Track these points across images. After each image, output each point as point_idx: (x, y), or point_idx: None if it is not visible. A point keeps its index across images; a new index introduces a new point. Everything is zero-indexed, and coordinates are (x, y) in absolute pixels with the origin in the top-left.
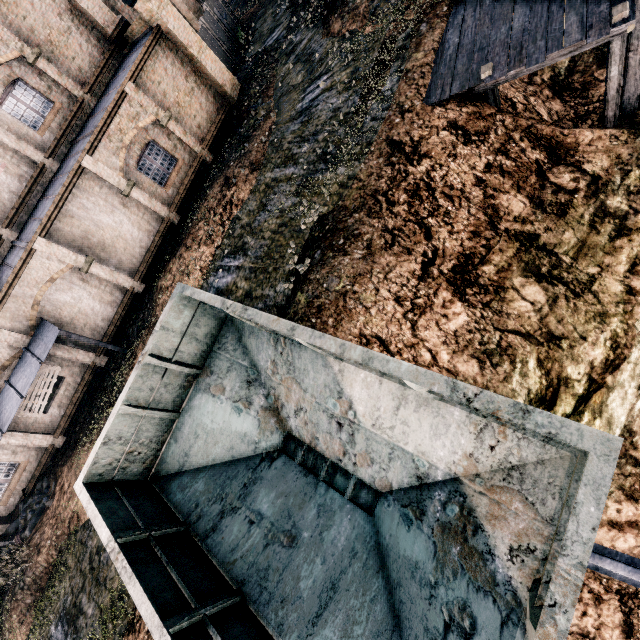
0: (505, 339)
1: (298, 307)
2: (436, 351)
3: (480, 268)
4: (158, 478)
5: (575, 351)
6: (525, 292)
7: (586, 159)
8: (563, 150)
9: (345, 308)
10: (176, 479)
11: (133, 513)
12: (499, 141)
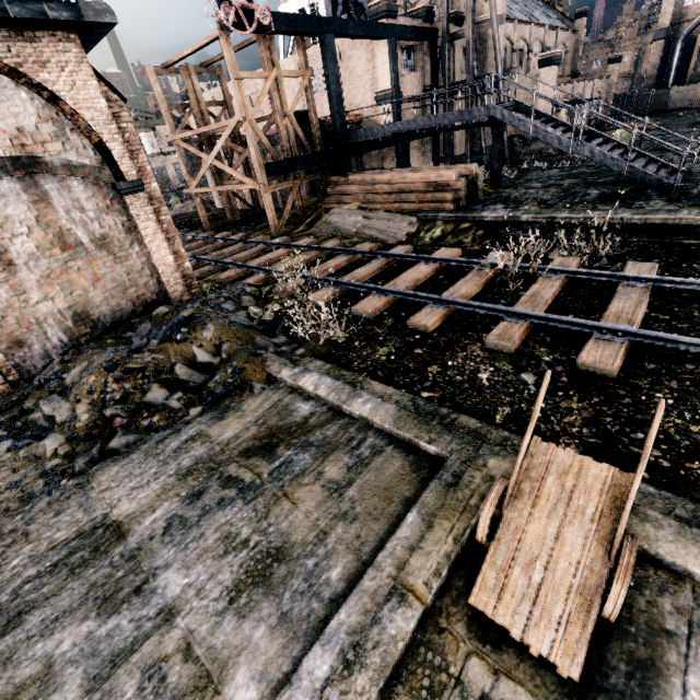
0: None
1: None
2: None
3: None
4: None
5: None
6: None
7: None
8: None
9: None
10: None
11: None
12: None
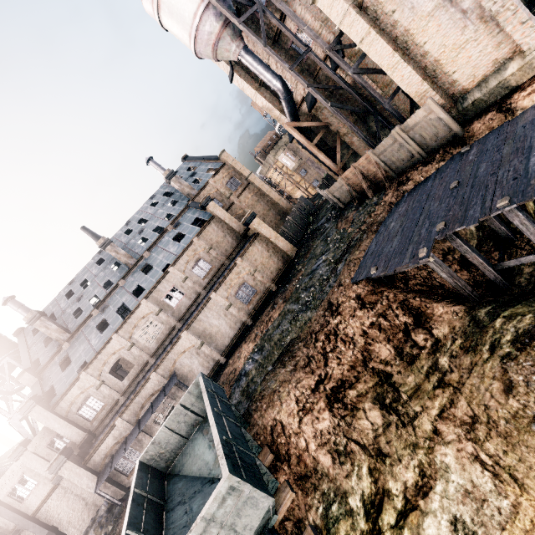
0: (349, 445)
1: (256, 393)
2: (309, 441)
3: (347, 391)
4: (169, 474)
5: (394, 469)
6: (369, 414)
7: (435, 326)
8: (424, 317)
9: (272, 400)
10: (175, 477)
11: (148, 483)
12: (382, 308)
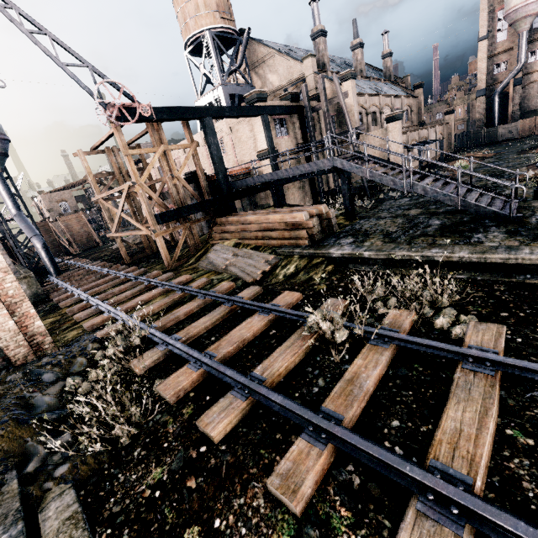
0: None
1: None
2: None
3: None
4: None
5: None
6: None
7: None
8: None
9: None
10: None
11: None
12: None
